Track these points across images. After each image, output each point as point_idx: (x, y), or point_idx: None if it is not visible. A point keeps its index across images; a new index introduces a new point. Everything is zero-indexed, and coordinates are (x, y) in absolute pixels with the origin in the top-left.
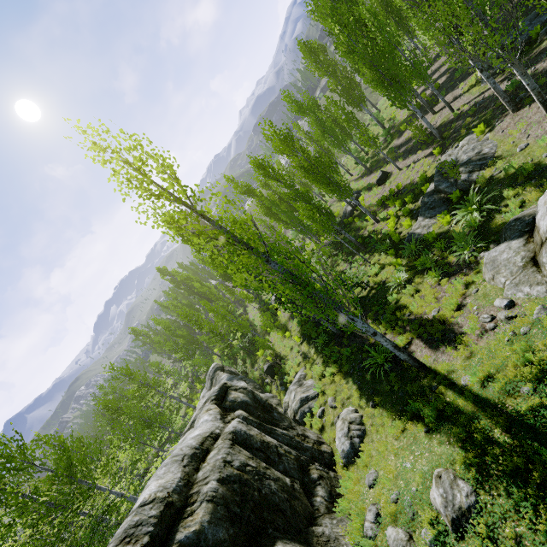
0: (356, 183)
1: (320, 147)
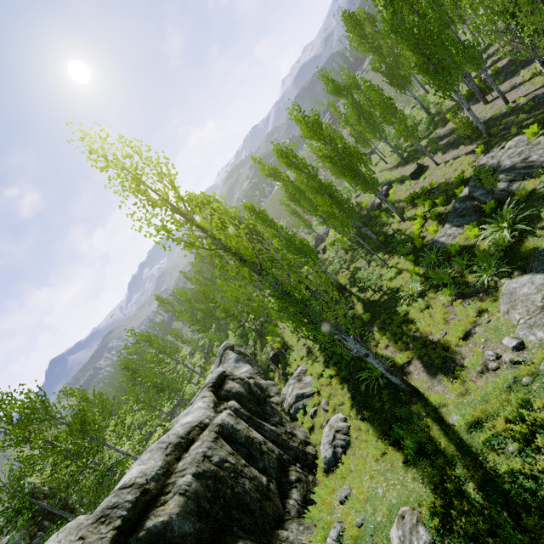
0: (390, 173)
1: (355, 131)
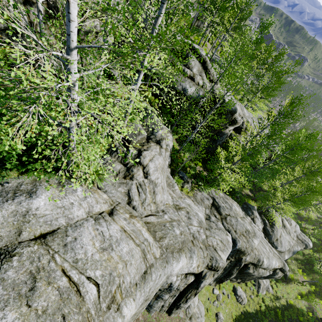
0: None
1: None
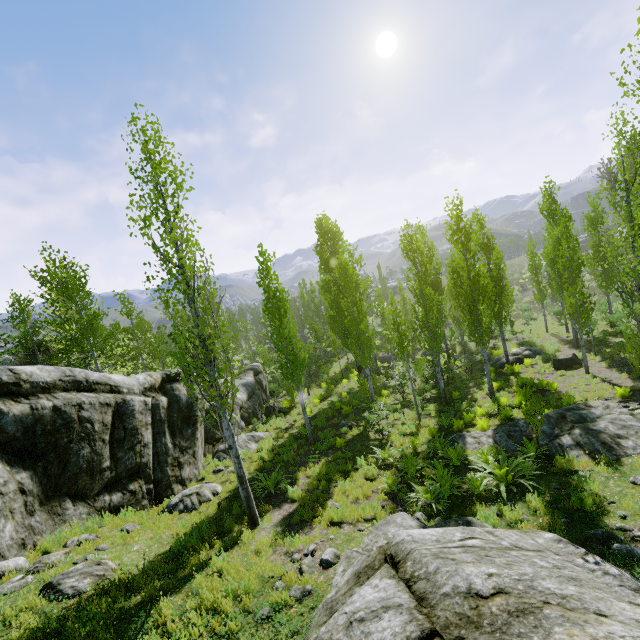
0: (553, 343)
1: None
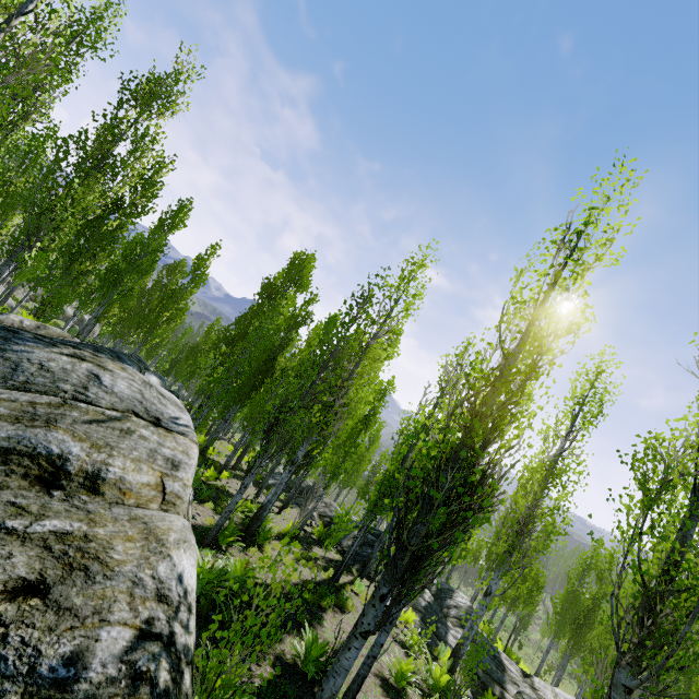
0: None
1: None
